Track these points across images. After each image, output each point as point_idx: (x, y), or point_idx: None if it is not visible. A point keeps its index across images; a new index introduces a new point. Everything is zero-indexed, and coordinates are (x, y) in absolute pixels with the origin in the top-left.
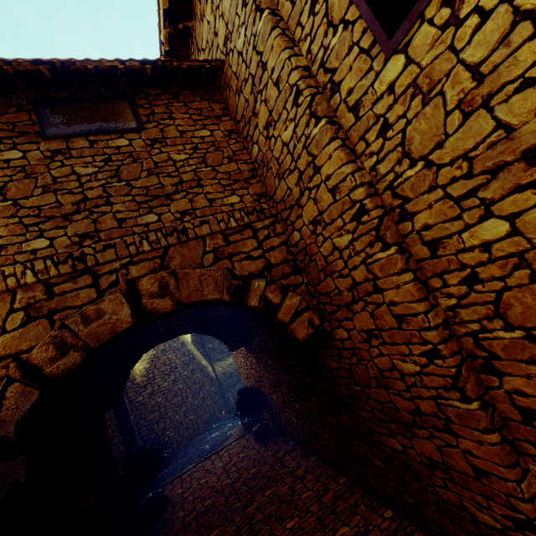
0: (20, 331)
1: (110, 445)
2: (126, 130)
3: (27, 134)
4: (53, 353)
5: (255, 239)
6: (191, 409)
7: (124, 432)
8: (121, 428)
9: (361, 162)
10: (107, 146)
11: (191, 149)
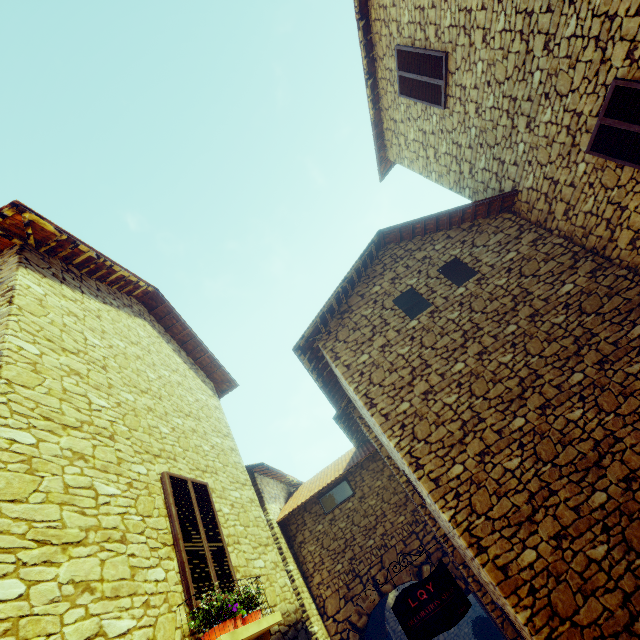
0: (345, 607)
1: None
2: (349, 497)
3: (321, 515)
4: (357, 617)
5: (418, 539)
6: (449, 638)
7: None
8: None
9: (438, 524)
10: (346, 508)
11: (376, 495)
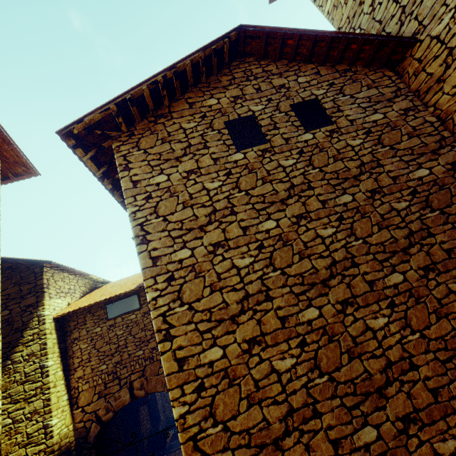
0: (97, 402)
1: (140, 426)
2: (135, 310)
3: (103, 319)
4: (105, 412)
5: None
6: None
7: (151, 415)
8: (149, 413)
9: None
10: (128, 319)
11: None
